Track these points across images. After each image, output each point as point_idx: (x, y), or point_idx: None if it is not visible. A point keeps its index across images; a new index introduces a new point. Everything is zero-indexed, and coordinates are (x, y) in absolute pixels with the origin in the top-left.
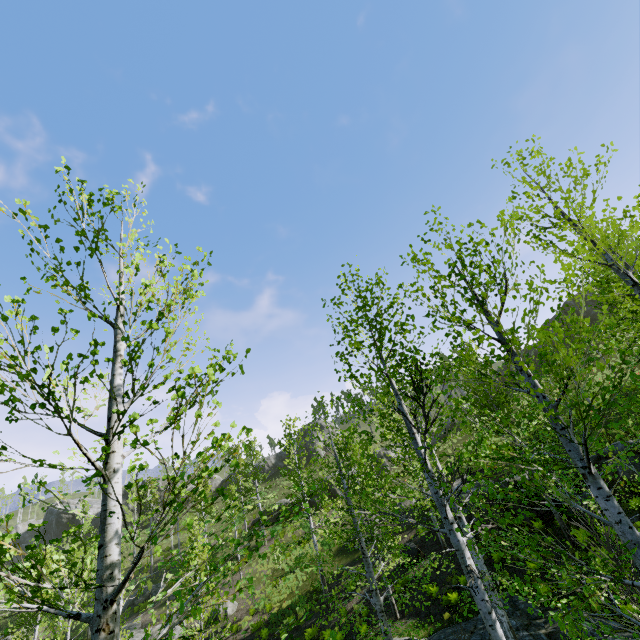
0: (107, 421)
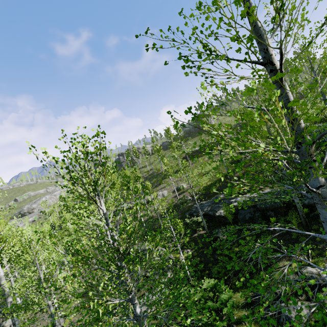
0: (264, 52)
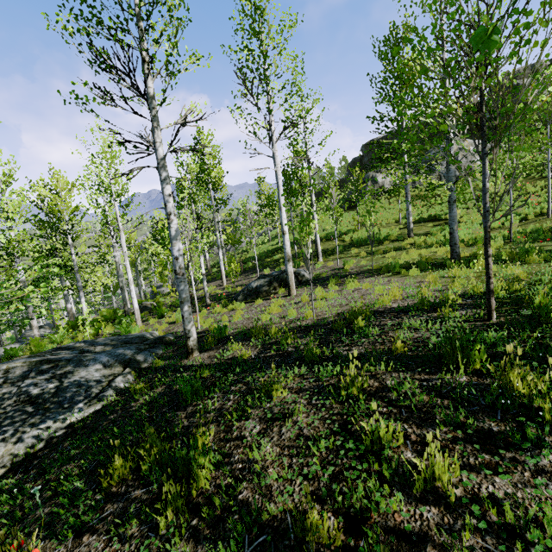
0: None
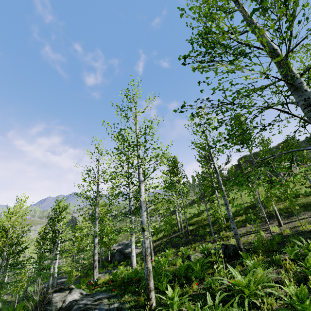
0: None
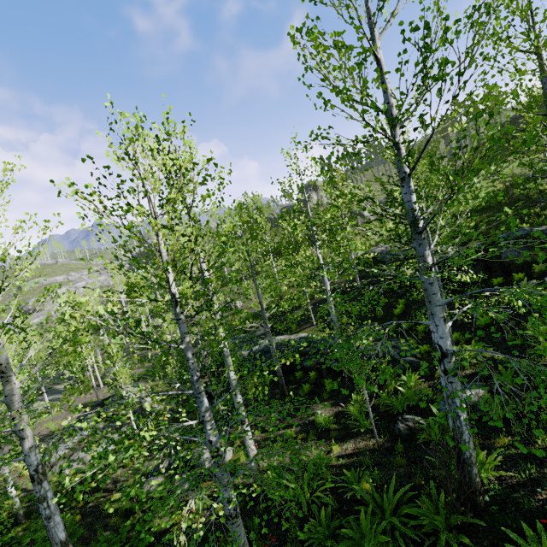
0: None
